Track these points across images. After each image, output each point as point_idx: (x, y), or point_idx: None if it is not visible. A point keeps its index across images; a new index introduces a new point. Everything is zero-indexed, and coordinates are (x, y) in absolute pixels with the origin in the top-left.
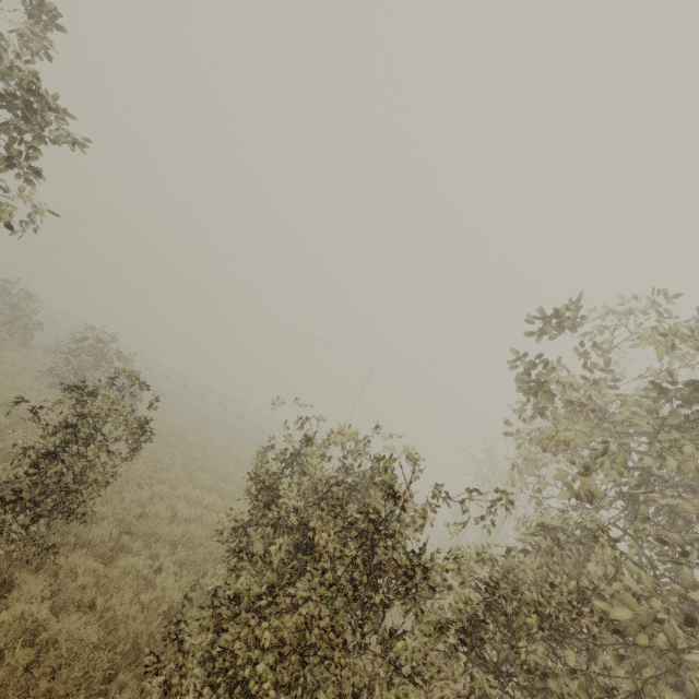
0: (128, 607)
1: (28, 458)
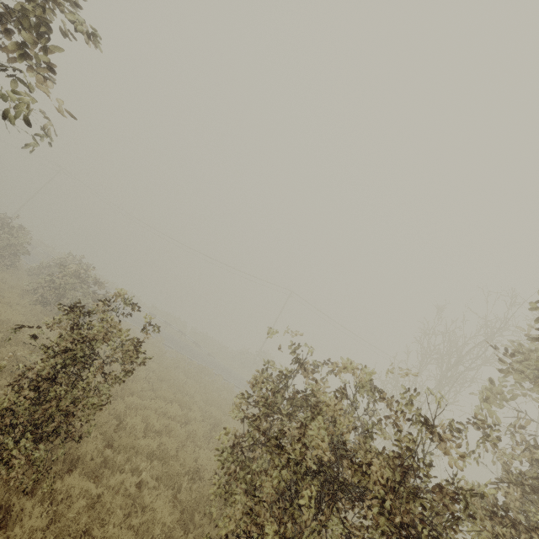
0: (126, 538)
1: (31, 378)
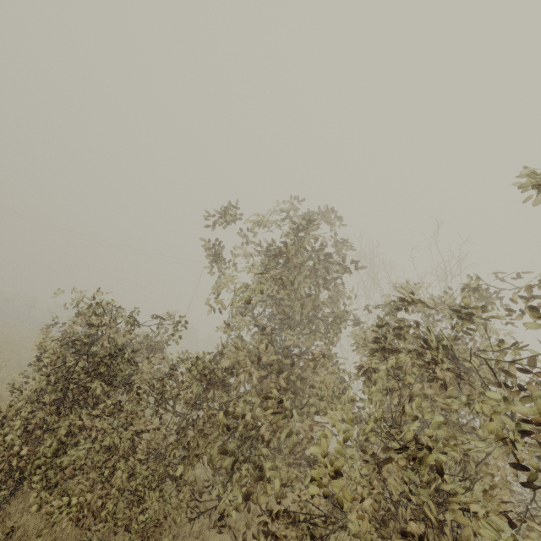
0: None
1: None
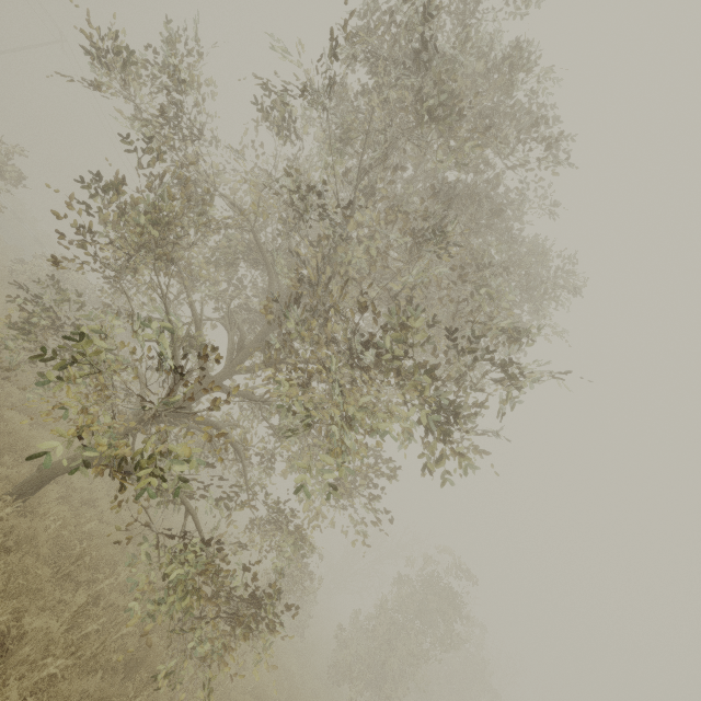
0: None
1: None
